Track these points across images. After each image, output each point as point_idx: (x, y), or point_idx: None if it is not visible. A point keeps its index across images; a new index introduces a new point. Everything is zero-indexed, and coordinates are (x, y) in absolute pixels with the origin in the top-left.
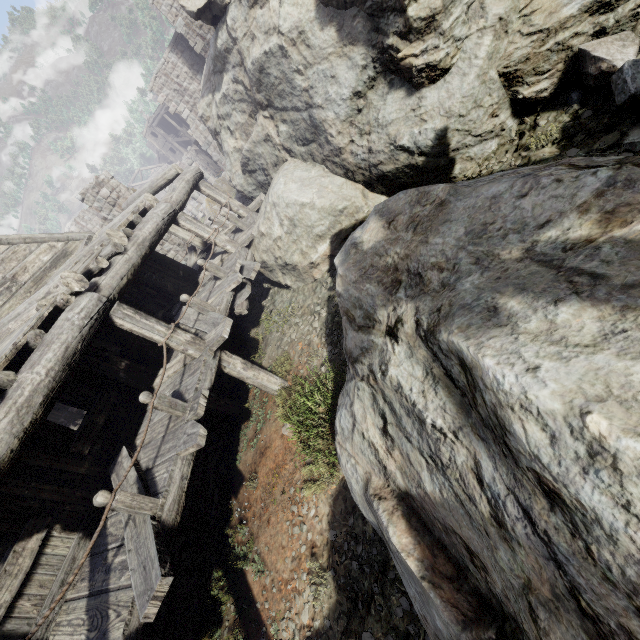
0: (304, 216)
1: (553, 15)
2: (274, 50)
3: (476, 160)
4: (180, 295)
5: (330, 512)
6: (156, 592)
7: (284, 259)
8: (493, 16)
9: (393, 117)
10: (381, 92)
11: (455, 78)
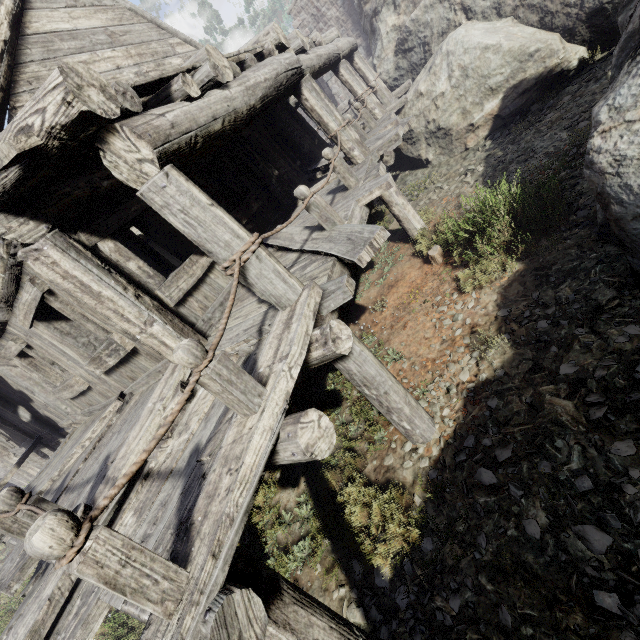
0: (482, 63)
1: None
2: None
3: None
4: (312, 160)
5: (499, 298)
6: (374, 239)
7: (438, 122)
8: None
9: None
10: None
11: None
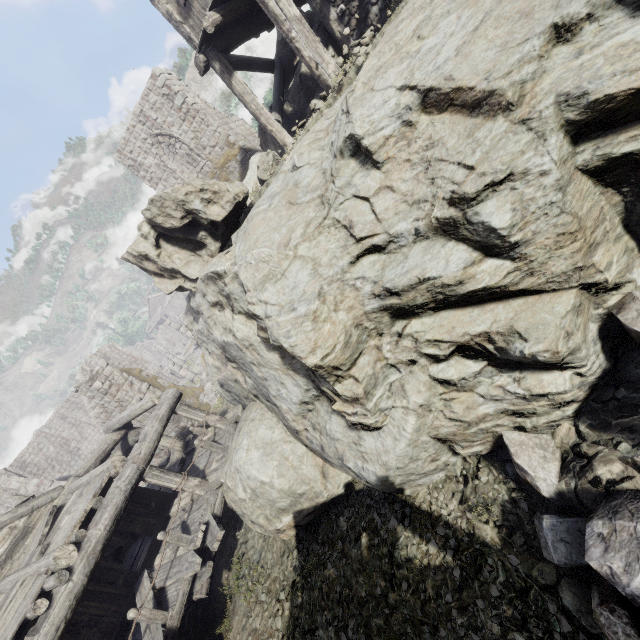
0: (265, 491)
1: (471, 410)
2: (231, 343)
3: (426, 484)
4: (149, 534)
5: None
6: None
7: (250, 517)
8: (414, 402)
9: (338, 436)
10: (326, 408)
11: (388, 437)
